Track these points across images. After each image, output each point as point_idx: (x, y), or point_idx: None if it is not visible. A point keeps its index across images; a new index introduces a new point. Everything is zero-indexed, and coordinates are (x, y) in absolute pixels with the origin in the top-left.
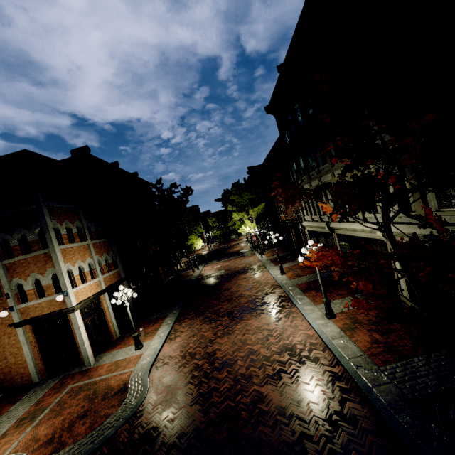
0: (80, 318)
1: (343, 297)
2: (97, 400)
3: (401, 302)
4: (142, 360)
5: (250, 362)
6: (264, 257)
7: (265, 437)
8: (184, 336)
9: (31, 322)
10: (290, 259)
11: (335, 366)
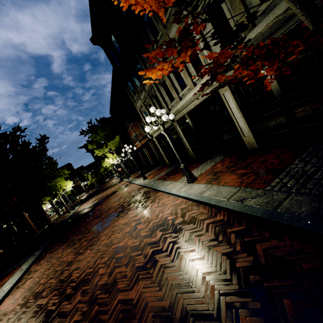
0: None
1: (197, 167)
2: None
3: (244, 146)
4: None
5: (115, 263)
6: (129, 178)
7: None
8: (37, 275)
9: None
10: (149, 170)
11: (216, 215)
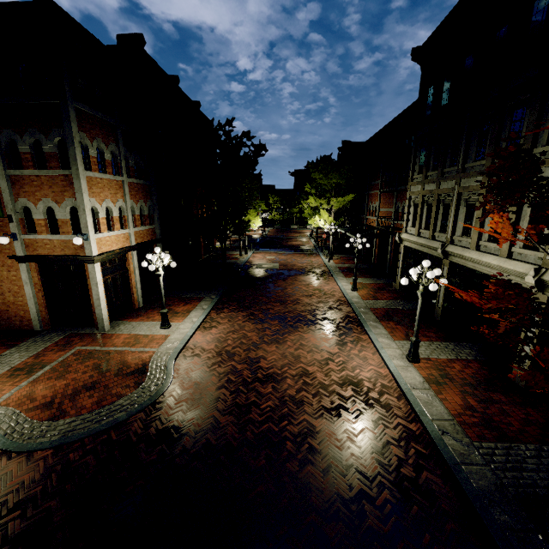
0: (100, 273)
1: (430, 340)
2: (108, 374)
3: (510, 369)
4: (168, 343)
5: (303, 384)
6: (331, 262)
7: (314, 481)
8: (222, 329)
9: (38, 260)
10: (365, 274)
11: (411, 422)
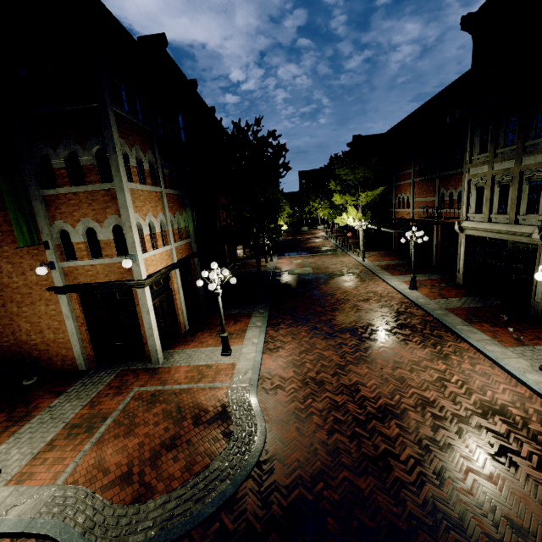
0: (150, 298)
1: None
2: (185, 423)
3: None
4: (239, 374)
5: (433, 419)
6: (366, 260)
7: None
8: (291, 350)
9: (79, 290)
10: (411, 270)
11: None
